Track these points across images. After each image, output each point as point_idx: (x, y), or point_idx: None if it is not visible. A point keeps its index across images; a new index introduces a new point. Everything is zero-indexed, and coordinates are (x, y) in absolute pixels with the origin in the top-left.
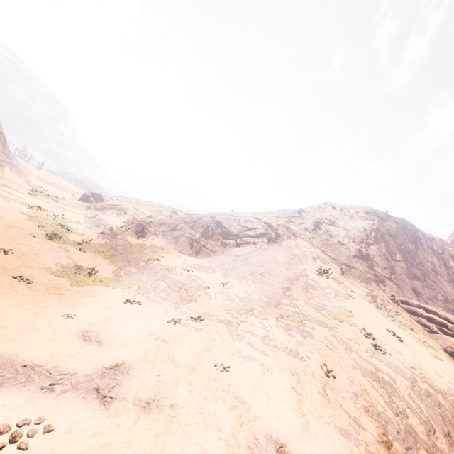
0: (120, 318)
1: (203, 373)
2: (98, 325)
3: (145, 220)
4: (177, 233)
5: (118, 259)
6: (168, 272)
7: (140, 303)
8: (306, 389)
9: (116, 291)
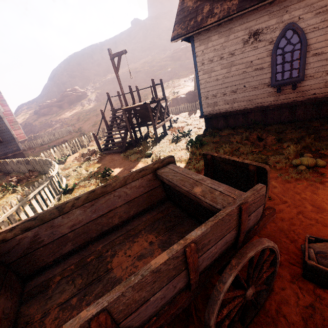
0: None
1: None
2: None
3: None
4: None
5: None
6: None
7: None
8: None
9: None
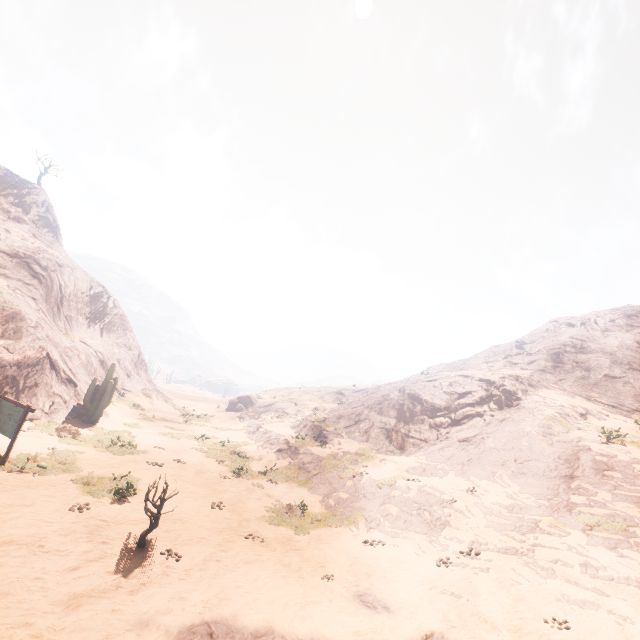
0: (378, 569)
1: (536, 635)
2: (365, 584)
3: (318, 418)
4: (364, 425)
5: (315, 483)
6: (389, 489)
7: (382, 543)
8: None
9: (343, 530)
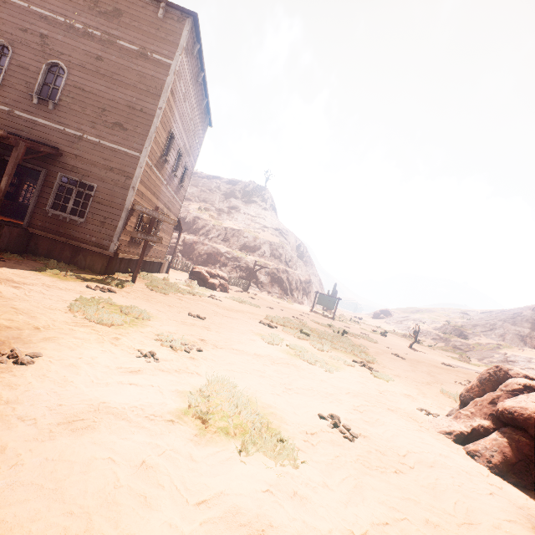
0: None
1: None
2: None
3: (456, 325)
4: (499, 331)
5: (469, 354)
6: (529, 359)
7: None
8: None
9: None
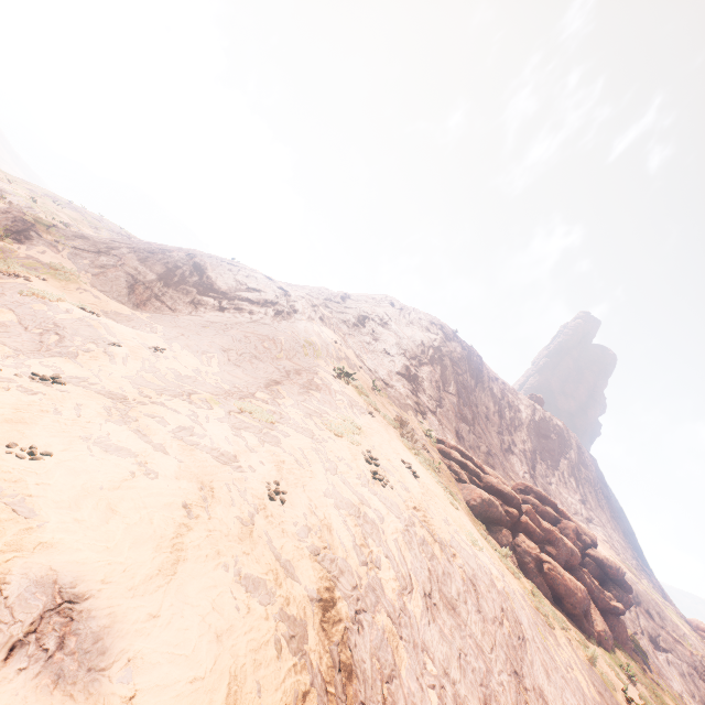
0: None
1: None
2: None
3: (41, 218)
4: (108, 260)
5: None
6: (35, 301)
7: None
8: (216, 511)
9: None
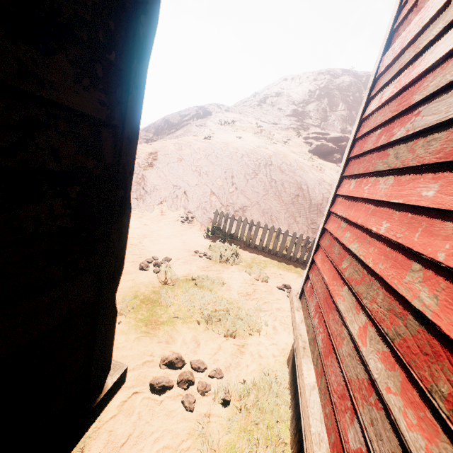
0: None
1: None
2: None
3: None
4: None
5: None
6: None
7: None
8: None
9: None
